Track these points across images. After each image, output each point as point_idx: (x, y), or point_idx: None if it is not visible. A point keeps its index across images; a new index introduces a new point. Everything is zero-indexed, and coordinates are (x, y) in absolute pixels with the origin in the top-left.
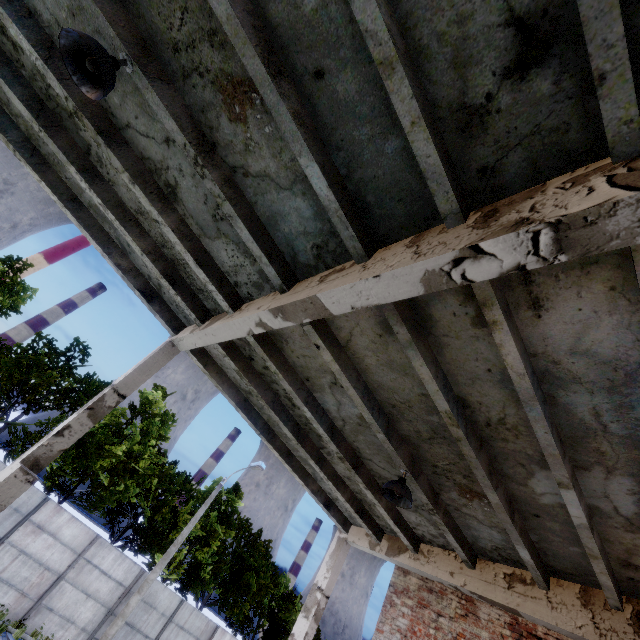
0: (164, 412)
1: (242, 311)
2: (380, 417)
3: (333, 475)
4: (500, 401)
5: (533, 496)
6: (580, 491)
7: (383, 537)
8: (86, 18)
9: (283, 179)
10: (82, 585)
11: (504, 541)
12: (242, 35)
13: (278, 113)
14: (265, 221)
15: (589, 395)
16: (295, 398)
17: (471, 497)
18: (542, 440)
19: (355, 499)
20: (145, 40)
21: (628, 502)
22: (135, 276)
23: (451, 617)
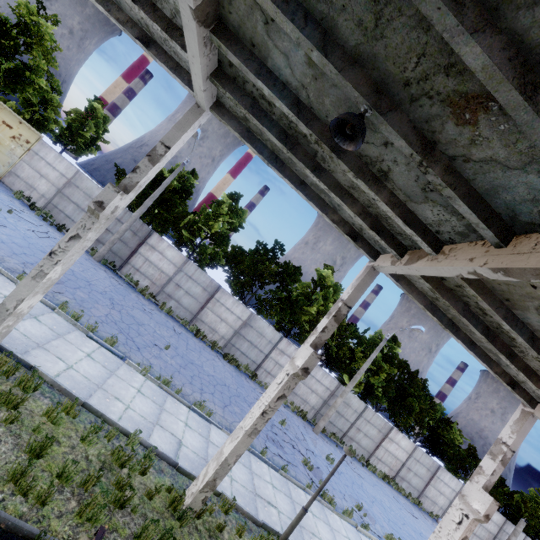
0: (334, 284)
1: (448, 257)
2: None
3: (524, 368)
4: None
5: None
6: None
7: None
8: (326, 79)
9: (513, 162)
10: (308, 385)
11: None
12: (498, 77)
13: (530, 128)
14: (482, 192)
15: None
16: (493, 314)
17: None
18: None
19: None
20: (376, 83)
21: None
22: (343, 225)
23: None
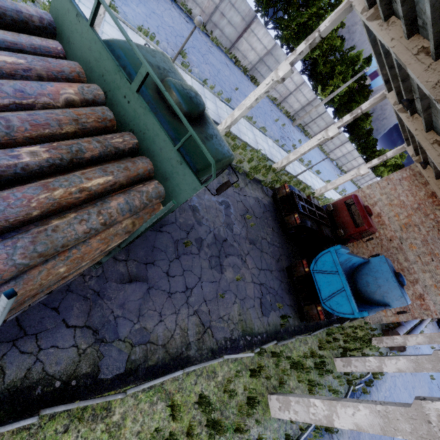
0: None
1: (412, 121)
2: None
3: (414, 140)
4: None
5: None
6: None
7: (418, 156)
8: None
9: None
10: (296, 97)
11: None
12: None
13: None
14: (433, 120)
15: None
16: None
17: None
18: None
19: (416, 146)
20: None
21: None
22: (386, 76)
23: (419, 182)
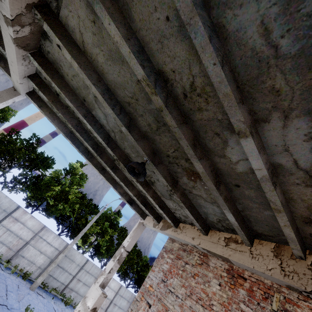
0: (82, 174)
1: None
2: (121, 114)
3: (124, 179)
4: (185, 59)
5: (231, 166)
6: (262, 147)
7: (161, 221)
8: None
9: None
10: (38, 247)
11: (222, 214)
12: None
13: None
14: None
15: (255, 1)
16: (77, 113)
17: (195, 179)
18: (214, 77)
19: (141, 196)
20: None
21: (306, 151)
22: None
23: (193, 265)
